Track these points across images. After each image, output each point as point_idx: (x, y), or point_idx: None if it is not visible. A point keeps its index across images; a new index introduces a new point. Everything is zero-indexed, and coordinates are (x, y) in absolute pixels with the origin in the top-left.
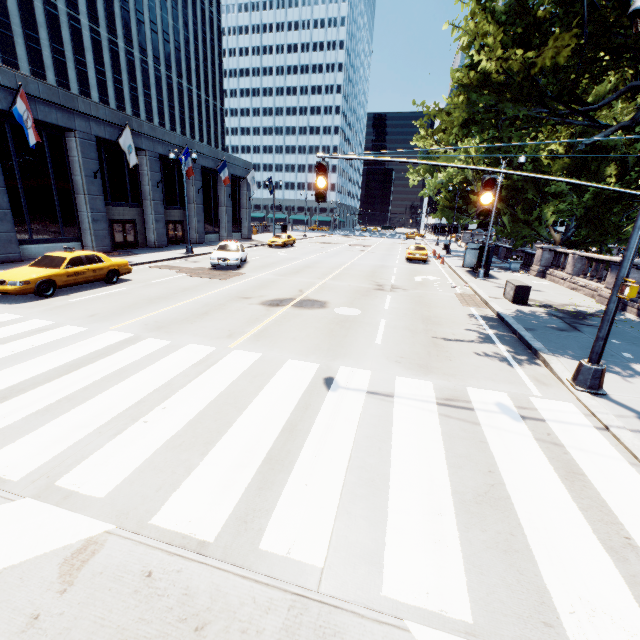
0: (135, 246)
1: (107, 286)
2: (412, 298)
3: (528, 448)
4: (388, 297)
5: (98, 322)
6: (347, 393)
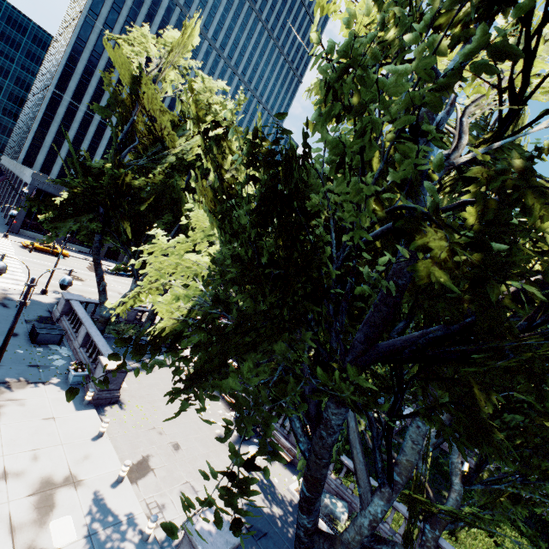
0: (116, 260)
1: (53, 256)
2: (114, 296)
3: (2, 280)
4: (109, 292)
5: (21, 255)
6: (10, 272)
